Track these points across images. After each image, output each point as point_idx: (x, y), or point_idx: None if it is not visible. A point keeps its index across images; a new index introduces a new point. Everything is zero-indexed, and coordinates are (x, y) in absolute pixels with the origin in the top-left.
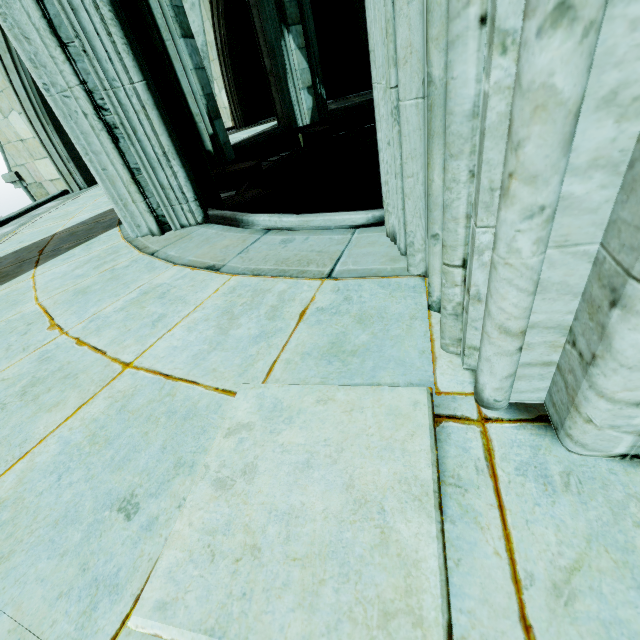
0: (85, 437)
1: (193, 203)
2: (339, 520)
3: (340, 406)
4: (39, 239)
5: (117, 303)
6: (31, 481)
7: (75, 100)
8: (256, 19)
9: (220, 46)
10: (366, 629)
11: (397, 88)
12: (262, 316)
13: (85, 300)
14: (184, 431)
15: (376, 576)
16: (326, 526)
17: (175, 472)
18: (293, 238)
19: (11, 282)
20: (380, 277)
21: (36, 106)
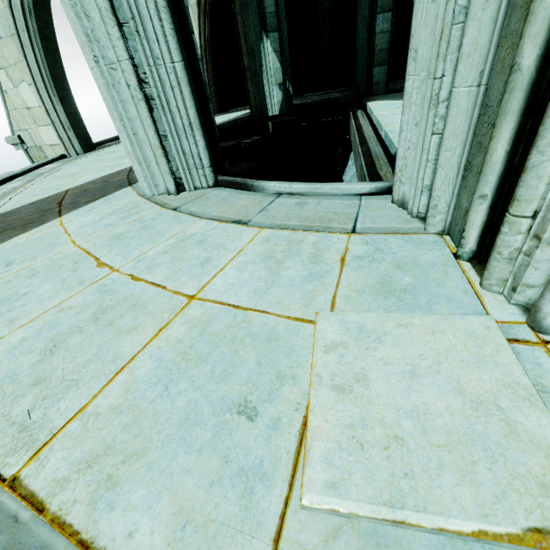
0: (177, 355)
1: (208, 169)
2: (464, 416)
3: (421, 329)
4: (53, 193)
5: (158, 247)
6: (138, 390)
7: (121, 72)
8: (240, 24)
9: (203, 44)
10: (531, 497)
11: (441, 79)
12: (305, 261)
13: (124, 244)
14: (273, 350)
15: (519, 457)
16: (455, 420)
17: (279, 382)
18: (306, 201)
19: (40, 228)
20: (401, 234)
21: (45, 79)
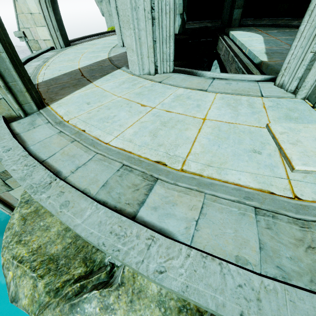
0: (214, 137)
1: (172, 62)
2: None
3: (313, 128)
4: (71, 70)
5: (167, 99)
6: (208, 147)
7: (143, 1)
8: None
9: None
10: None
11: None
12: (247, 107)
13: (147, 97)
14: (254, 136)
15: None
16: None
17: (263, 145)
18: (230, 82)
19: (86, 87)
20: (285, 98)
21: None
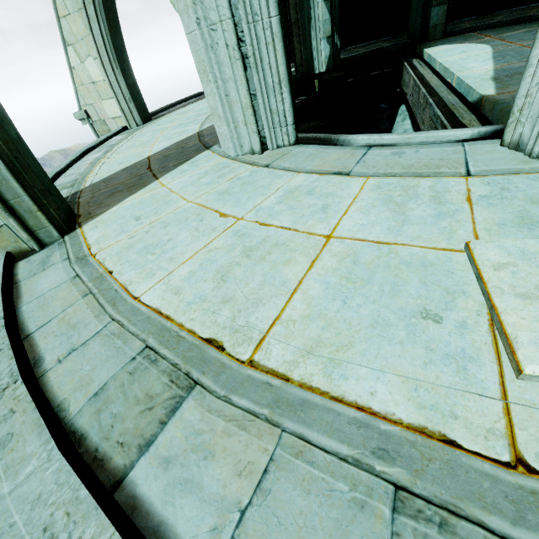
0: (340, 279)
1: (291, 126)
2: None
3: None
4: (137, 161)
5: (270, 199)
6: (320, 304)
7: (222, 32)
8: None
9: None
10: None
11: None
12: (428, 202)
13: (235, 198)
14: (432, 273)
15: None
16: None
17: (451, 296)
18: (402, 151)
19: (145, 189)
20: (524, 174)
21: (109, 52)
